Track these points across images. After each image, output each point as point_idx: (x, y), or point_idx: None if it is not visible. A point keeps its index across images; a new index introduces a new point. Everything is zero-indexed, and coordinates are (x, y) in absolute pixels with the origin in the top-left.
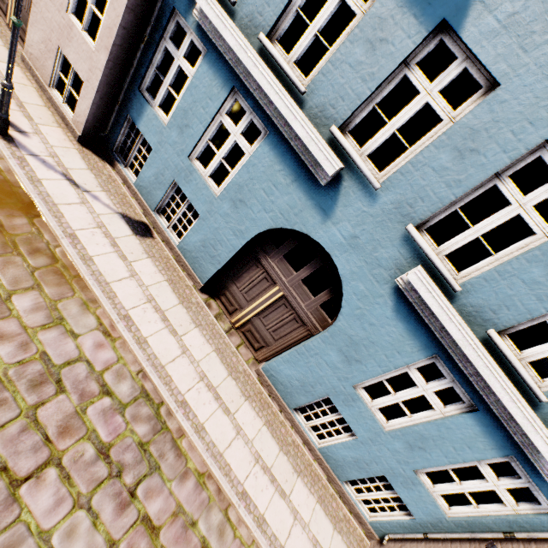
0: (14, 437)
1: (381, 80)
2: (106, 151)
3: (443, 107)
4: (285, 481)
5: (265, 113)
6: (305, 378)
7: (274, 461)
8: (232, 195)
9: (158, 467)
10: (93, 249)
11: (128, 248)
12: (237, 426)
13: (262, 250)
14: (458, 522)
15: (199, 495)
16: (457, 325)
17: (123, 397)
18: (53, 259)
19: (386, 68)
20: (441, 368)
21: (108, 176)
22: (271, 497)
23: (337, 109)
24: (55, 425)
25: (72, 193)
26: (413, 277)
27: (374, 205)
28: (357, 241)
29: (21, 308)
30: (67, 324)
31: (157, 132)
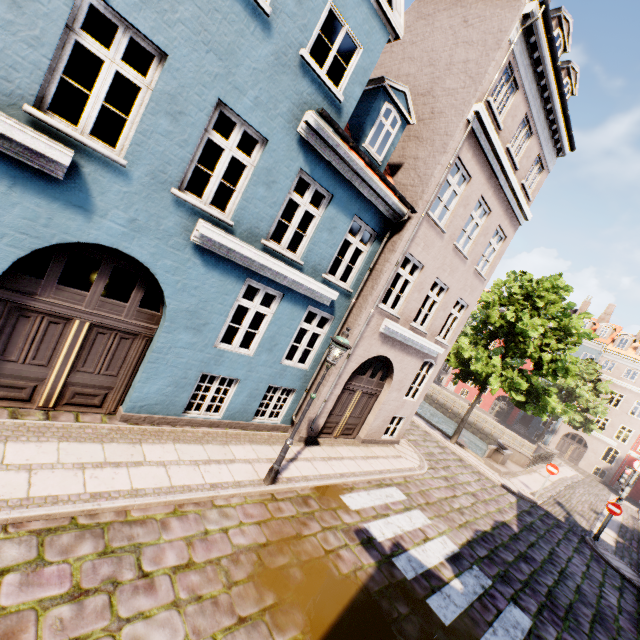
0: None
1: (53, 46)
2: None
3: (135, 75)
4: (225, 455)
5: None
6: (175, 378)
7: (207, 453)
8: None
9: (139, 544)
10: None
11: None
12: (159, 463)
13: (20, 293)
14: (312, 366)
15: (189, 520)
16: (248, 248)
17: (25, 557)
18: None
19: (51, 31)
20: (254, 285)
21: None
22: (229, 469)
23: (16, 82)
24: None
25: None
26: (204, 230)
27: (132, 182)
28: (138, 223)
29: None
30: None
31: None
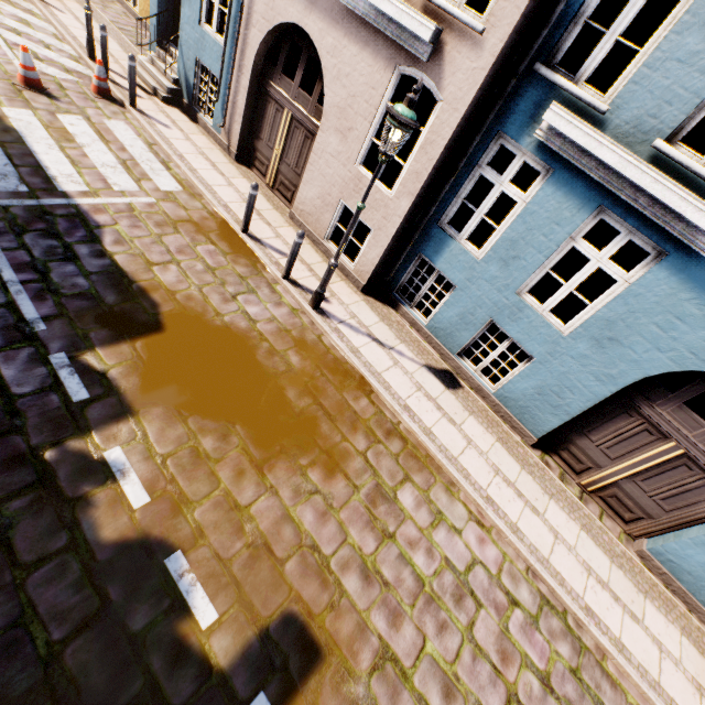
0: (471, 667)
1: None
2: (386, 294)
3: None
4: None
5: (661, 231)
6: None
7: None
8: (594, 333)
9: (601, 702)
10: (427, 419)
11: (449, 408)
12: (654, 639)
13: (641, 396)
14: None
15: None
16: None
17: (529, 607)
18: (402, 439)
19: None
20: None
21: (396, 323)
22: None
23: None
24: (493, 649)
25: (383, 356)
26: None
27: None
28: None
29: (408, 506)
30: (445, 518)
31: (464, 268)
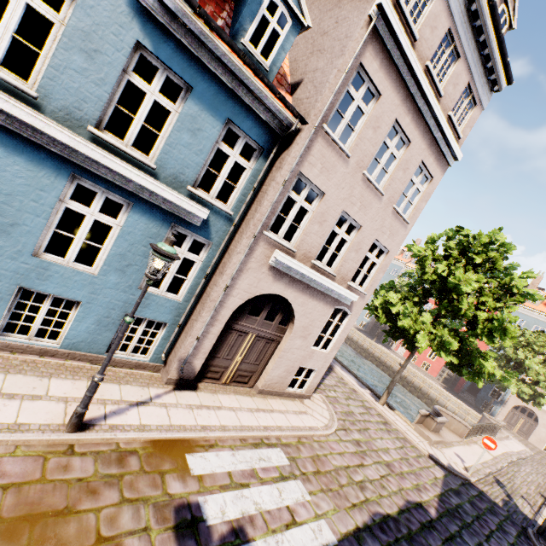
0: None
1: None
2: None
3: None
4: (33, 389)
5: None
6: None
7: (2, 385)
8: None
9: None
10: None
11: None
12: None
13: None
14: (187, 298)
15: None
16: (57, 128)
17: None
18: None
19: None
20: (87, 186)
21: None
22: (20, 407)
23: None
24: None
25: None
26: None
27: None
28: None
29: None
30: None
31: None
